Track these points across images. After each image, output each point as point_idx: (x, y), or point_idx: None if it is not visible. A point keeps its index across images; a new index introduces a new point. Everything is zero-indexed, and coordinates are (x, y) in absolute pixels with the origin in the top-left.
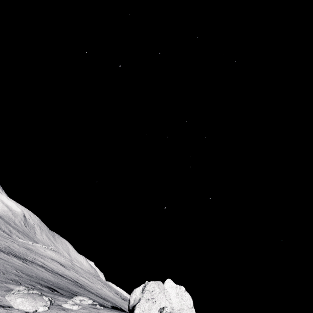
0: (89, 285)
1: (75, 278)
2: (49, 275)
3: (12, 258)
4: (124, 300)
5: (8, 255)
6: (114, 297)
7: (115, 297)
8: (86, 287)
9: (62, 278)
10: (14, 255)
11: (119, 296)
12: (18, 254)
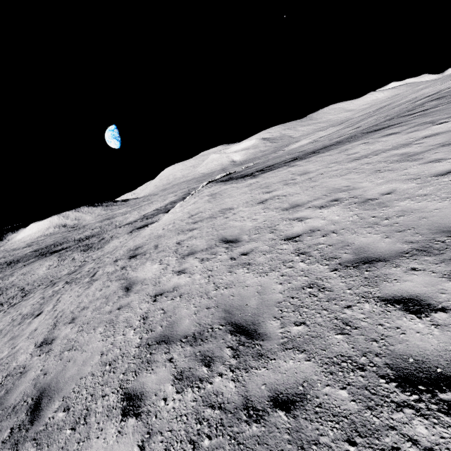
0: None
1: None
2: None
3: None
4: None
5: None
6: None
7: None
8: None
9: None
10: None
11: None
12: None
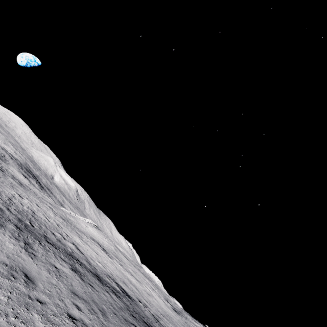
0: (139, 292)
1: (120, 277)
2: (70, 294)
3: (0, 234)
4: (176, 311)
5: (1, 224)
6: (167, 310)
7: (167, 308)
8: (139, 304)
9: (101, 290)
10: (25, 226)
11: (170, 305)
12: (37, 226)
